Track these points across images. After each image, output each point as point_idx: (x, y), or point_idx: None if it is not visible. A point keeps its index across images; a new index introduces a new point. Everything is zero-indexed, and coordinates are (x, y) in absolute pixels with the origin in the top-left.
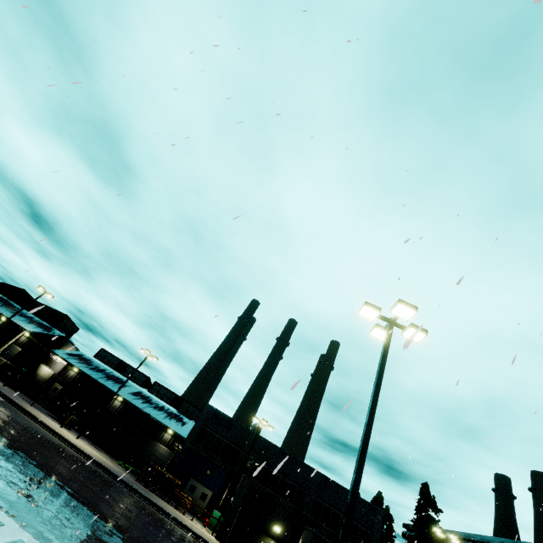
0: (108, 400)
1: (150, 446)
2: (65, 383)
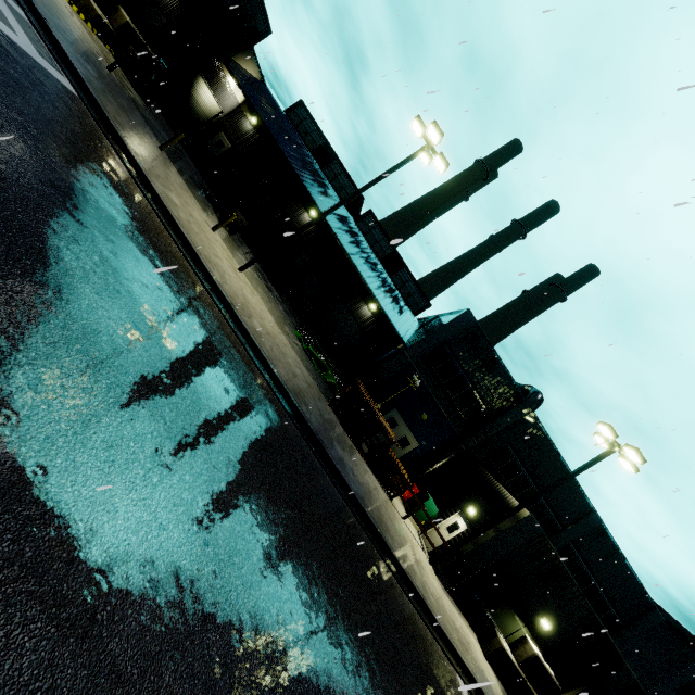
0: (294, 205)
1: (338, 311)
2: (235, 141)
